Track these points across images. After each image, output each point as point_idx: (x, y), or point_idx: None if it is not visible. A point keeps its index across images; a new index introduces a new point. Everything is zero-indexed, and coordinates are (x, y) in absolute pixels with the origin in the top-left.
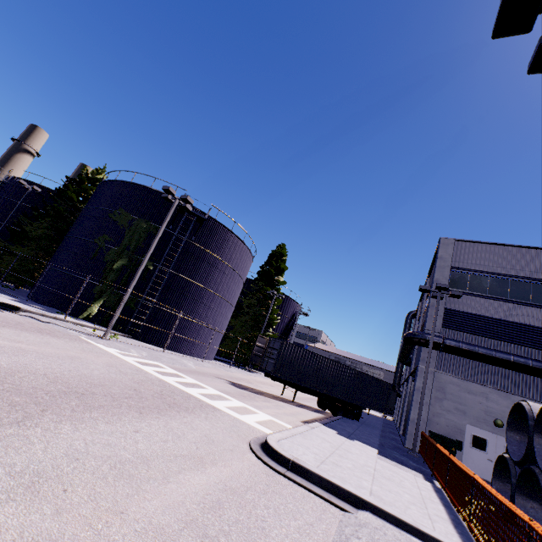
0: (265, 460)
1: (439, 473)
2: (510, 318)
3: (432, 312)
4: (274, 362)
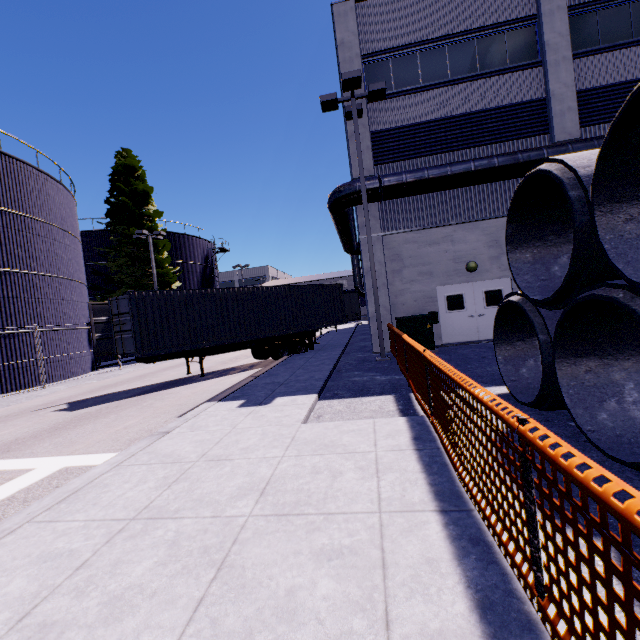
0: None
1: (416, 384)
2: (458, 111)
3: (355, 147)
4: (133, 336)
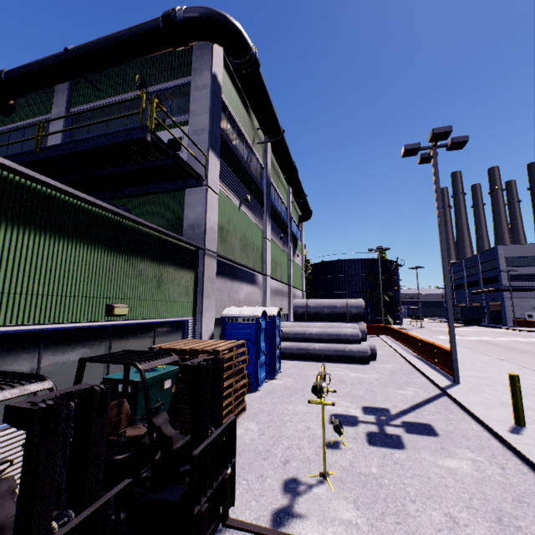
0: (534, 332)
1: None
2: (530, 273)
3: (503, 277)
4: (460, 315)
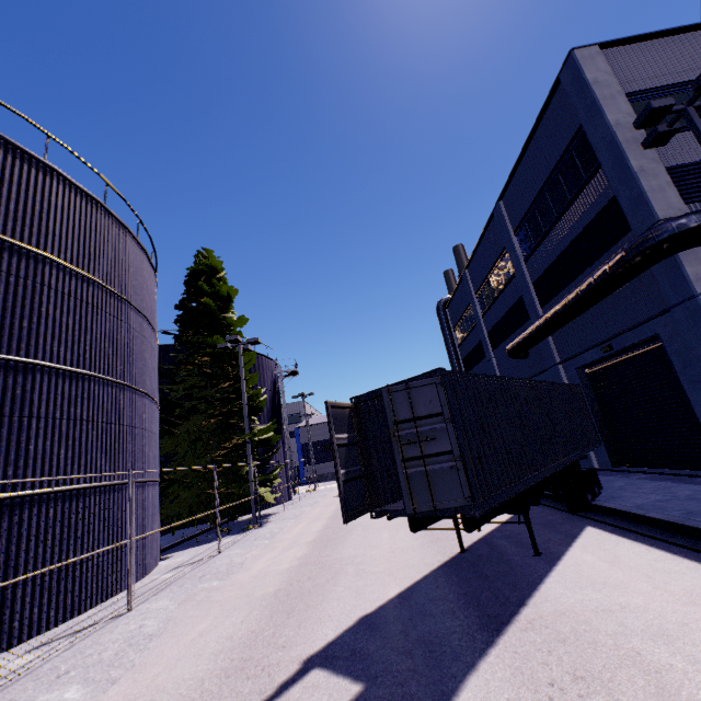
0: None
1: None
2: None
3: (650, 183)
4: (459, 464)
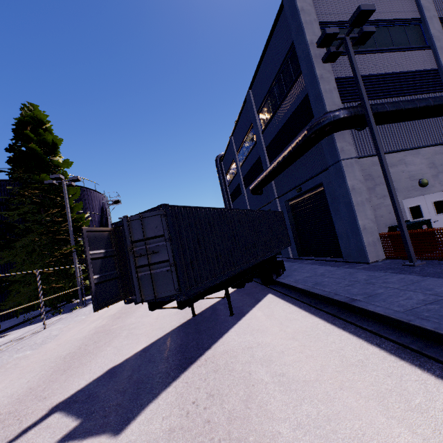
0: None
1: None
2: (389, 70)
3: (325, 87)
4: (172, 268)
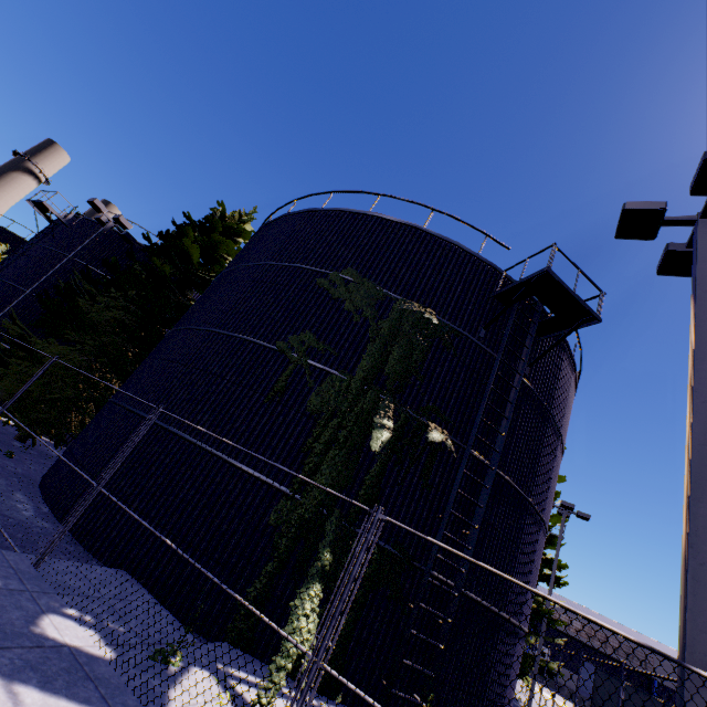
0: None
1: None
2: None
3: None
4: None
